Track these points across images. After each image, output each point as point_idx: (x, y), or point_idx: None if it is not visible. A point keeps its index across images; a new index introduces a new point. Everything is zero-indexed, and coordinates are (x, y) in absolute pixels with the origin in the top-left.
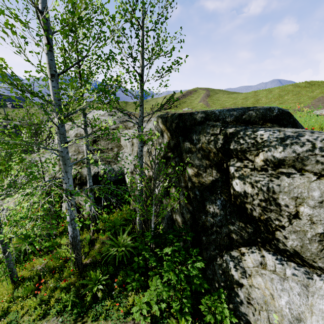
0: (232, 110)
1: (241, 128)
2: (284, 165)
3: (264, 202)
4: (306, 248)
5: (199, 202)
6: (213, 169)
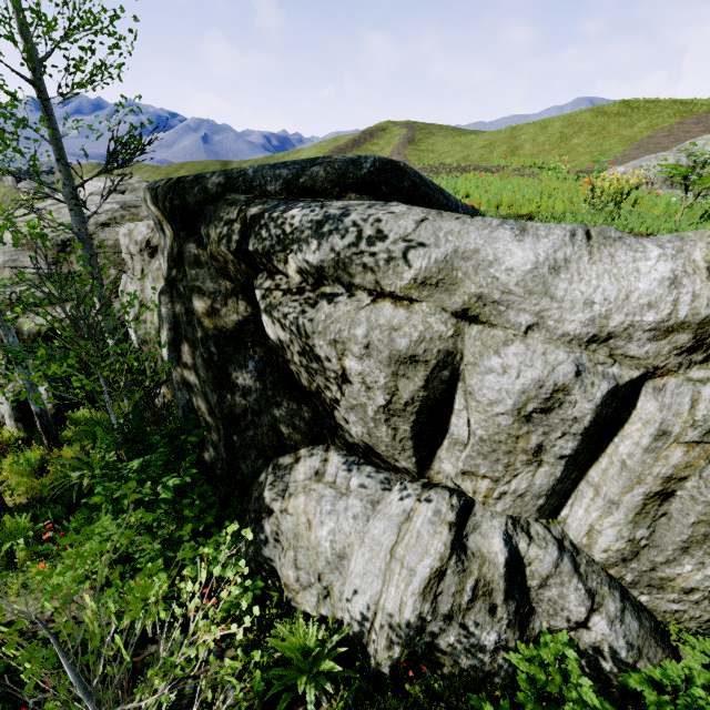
0: (281, 165)
1: (272, 205)
2: (327, 278)
3: (303, 356)
4: (376, 437)
5: (218, 369)
6: (240, 299)
